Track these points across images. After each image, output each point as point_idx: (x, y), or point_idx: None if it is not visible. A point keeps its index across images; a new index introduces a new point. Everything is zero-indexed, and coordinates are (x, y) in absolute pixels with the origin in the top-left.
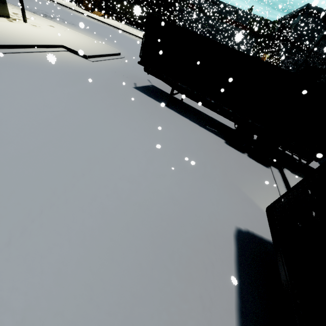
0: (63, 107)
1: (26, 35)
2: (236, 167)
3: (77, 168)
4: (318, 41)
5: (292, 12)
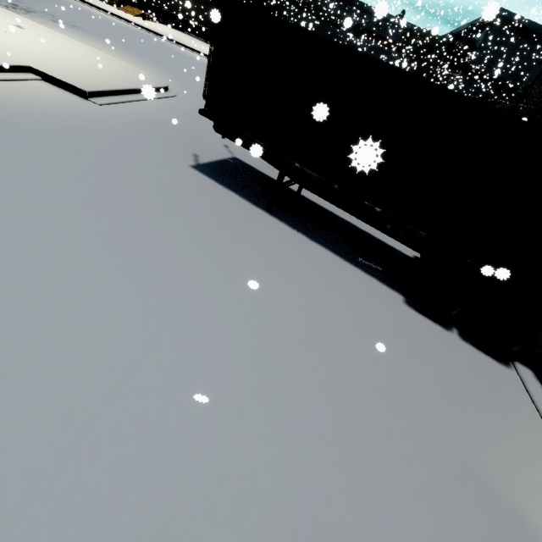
0: None
1: None
2: (449, 385)
3: None
4: (539, 73)
5: (471, 23)
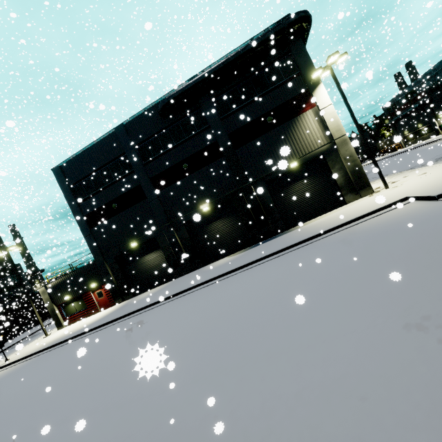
0: (318, 284)
1: (369, 205)
2: None
3: (250, 355)
4: None
5: None
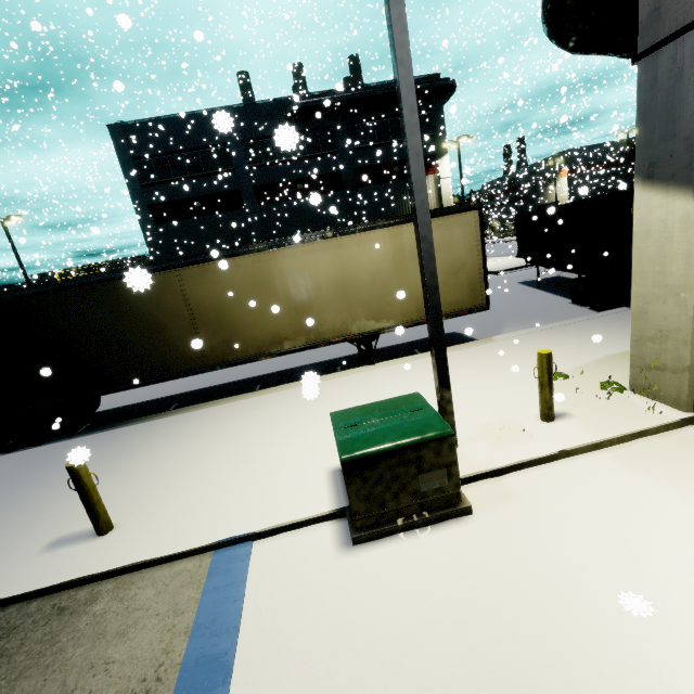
0: None
1: None
2: (536, 314)
3: None
4: None
5: None
